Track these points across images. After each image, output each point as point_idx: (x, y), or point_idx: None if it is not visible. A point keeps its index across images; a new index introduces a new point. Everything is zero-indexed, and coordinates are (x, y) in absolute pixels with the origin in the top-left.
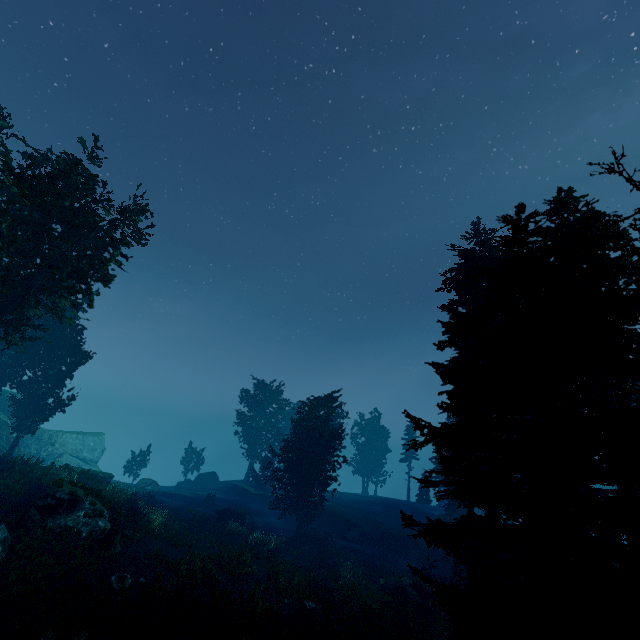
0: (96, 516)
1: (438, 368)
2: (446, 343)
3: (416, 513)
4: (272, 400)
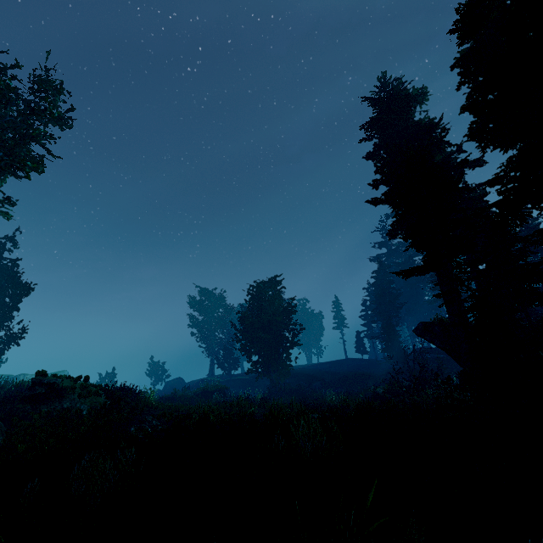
0: (92, 396)
1: (377, 204)
2: (379, 181)
3: (359, 361)
4: (218, 304)
